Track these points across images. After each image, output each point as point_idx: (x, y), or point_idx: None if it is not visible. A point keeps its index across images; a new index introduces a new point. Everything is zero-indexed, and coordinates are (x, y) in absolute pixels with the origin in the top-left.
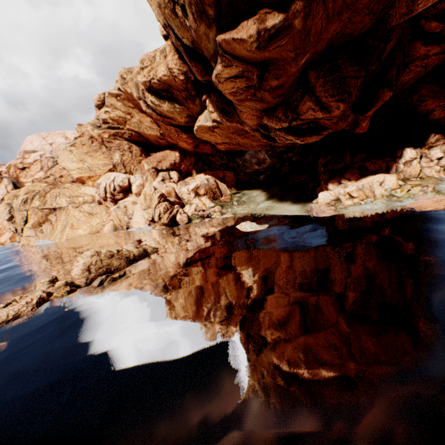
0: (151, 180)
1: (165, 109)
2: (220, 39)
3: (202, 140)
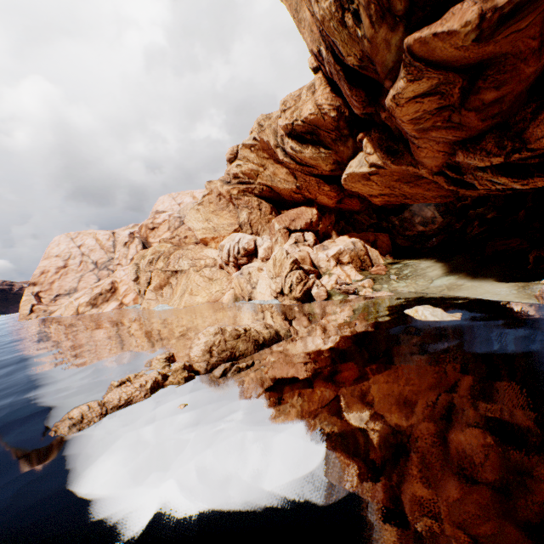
0: (282, 242)
1: (307, 155)
2: (411, 39)
3: (349, 192)
